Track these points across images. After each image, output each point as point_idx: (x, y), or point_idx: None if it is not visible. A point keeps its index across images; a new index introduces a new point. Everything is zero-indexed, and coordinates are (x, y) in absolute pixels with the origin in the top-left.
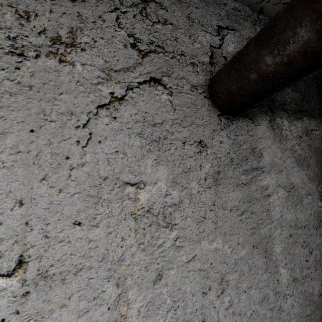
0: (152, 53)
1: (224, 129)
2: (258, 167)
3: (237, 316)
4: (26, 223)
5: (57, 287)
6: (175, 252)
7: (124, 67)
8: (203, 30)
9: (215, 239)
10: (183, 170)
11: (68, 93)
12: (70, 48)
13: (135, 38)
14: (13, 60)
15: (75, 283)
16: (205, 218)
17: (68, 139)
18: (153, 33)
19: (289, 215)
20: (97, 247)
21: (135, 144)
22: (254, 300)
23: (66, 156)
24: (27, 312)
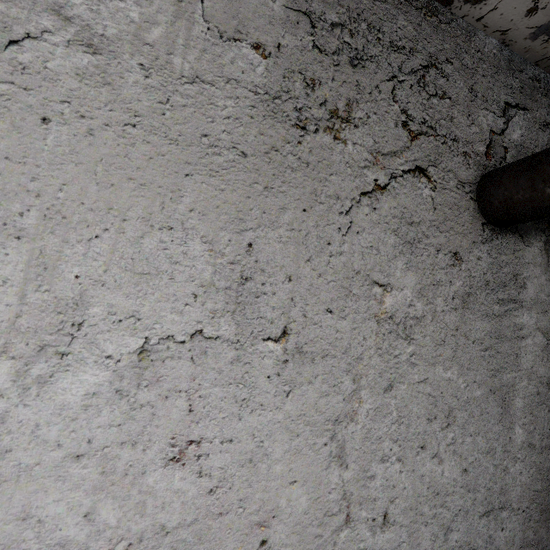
0: (422, 136)
1: (486, 242)
2: (517, 299)
3: (457, 457)
4: (292, 298)
5: (307, 364)
6: (409, 368)
7: (391, 150)
8: (486, 108)
9: (450, 368)
10: (431, 282)
11: (337, 174)
12: (345, 124)
13: (408, 116)
14: (297, 134)
15: (321, 366)
16: (444, 341)
17: (332, 224)
18: (427, 110)
19: (542, 369)
20: (342, 339)
21: (389, 242)
22: (479, 448)
23: (328, 241)
24: (285, 377)
